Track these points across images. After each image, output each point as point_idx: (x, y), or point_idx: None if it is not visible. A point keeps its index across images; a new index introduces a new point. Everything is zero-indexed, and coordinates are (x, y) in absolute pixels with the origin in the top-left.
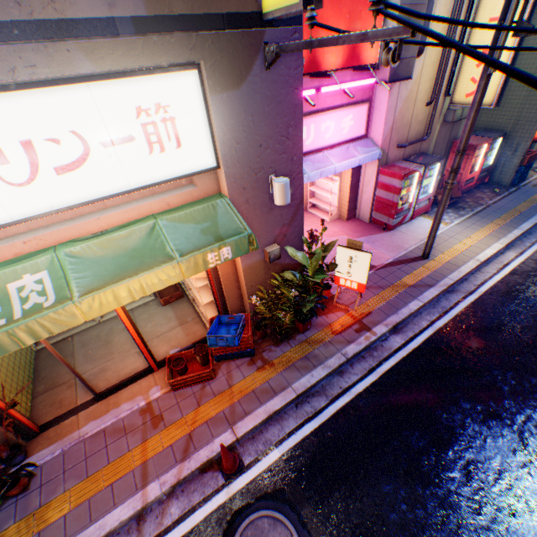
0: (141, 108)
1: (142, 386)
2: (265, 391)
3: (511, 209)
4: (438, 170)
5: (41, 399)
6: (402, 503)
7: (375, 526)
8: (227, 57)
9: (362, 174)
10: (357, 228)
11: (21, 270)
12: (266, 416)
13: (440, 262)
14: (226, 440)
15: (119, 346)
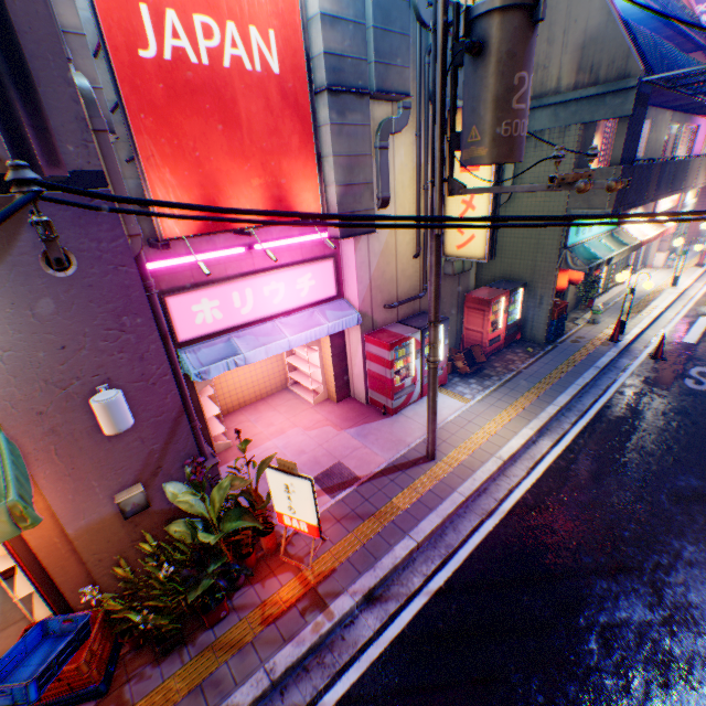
0: None
1: None
2: None
3: (546, 375)
4: (444, 333)
5: None
6: None
7: None
8: None
9: (348, 342)
10: (349, 413)
11: None
12: None
13: (451, 463)
14: None
15: None
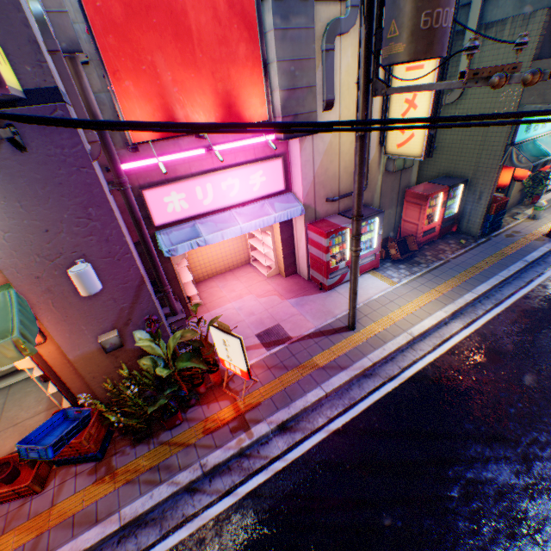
0: None
1: None
2: (87, 516)
3: (472, 265)
4: (378, 224)
5: None
6: None
7: None
8: None
9: (295, 229)
10: (293, 287)
11: None
12: None
13: (367, 334)
14: None
15: None
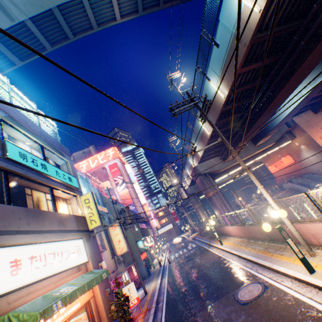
0: (76, 245)
1: None
2: None
3: (154, 275)
4: (128, 274)
5: None
6: (191, 303)
7: (191, 309)
8: (87, 236)
9: None
10: None
11: (60, 287)
12: None
13: (151, 290)
14: None
15: None
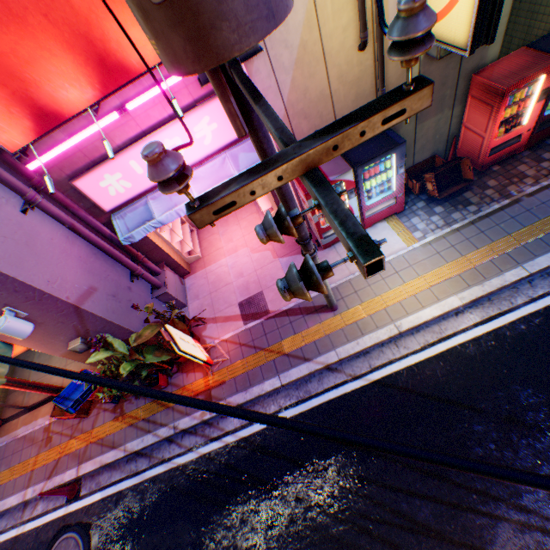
0: None
1: (52, 407)
2: (109, 442)
3: None
4: (397, 161)
5: (10, 398)
6: None
7: None
8: None
9: None
10: (290, 239)
11: None
12: (100, 466)
13: (347, 320)
14: (72, 475)
15: (54, 364)
